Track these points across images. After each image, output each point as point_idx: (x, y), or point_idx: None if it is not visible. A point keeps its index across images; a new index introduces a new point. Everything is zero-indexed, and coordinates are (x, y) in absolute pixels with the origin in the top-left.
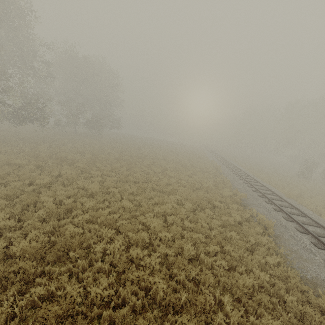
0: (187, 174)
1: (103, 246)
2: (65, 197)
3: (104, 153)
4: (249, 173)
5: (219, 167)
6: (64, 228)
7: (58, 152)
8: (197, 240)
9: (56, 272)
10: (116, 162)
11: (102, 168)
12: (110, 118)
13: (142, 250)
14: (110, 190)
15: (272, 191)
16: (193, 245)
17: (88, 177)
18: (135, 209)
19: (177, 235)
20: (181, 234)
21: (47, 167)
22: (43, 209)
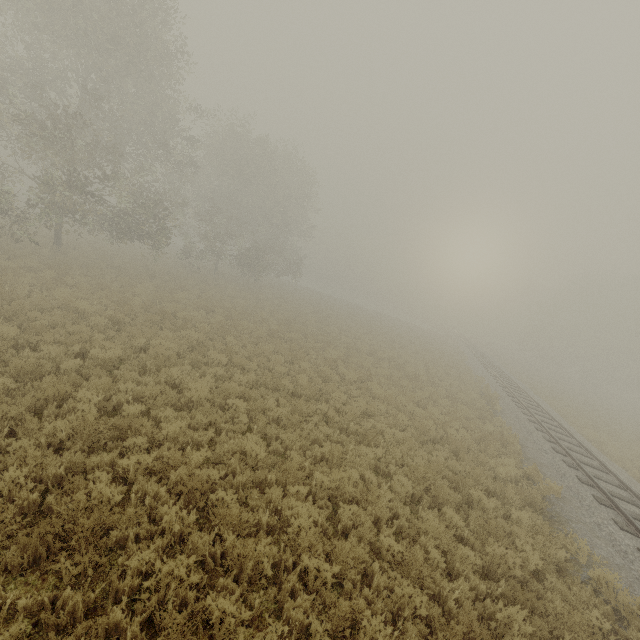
0: (415, 400)
1: (152, 555)
2: (134, 397)
3: (252, 319)
4: (569, 428)
5: (494, 396)
6: (89, 476)
7: (167, 300)
8: (406, 607)
9: (4, 608)
10: (268, 341)
11: (235, 348)
12: (284, 255)
13: (250, 593)
14: (230, 403)
15: (635, 493)
16: (390, 617)
17: (199, 364)
18: (270, 464)
19: (354, 571)
20: (366, 568)
21: (133, 326)
22: (70, 418)
